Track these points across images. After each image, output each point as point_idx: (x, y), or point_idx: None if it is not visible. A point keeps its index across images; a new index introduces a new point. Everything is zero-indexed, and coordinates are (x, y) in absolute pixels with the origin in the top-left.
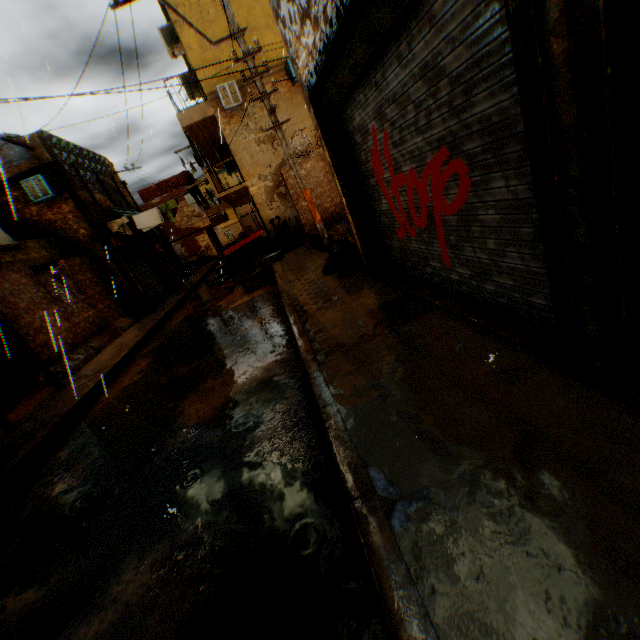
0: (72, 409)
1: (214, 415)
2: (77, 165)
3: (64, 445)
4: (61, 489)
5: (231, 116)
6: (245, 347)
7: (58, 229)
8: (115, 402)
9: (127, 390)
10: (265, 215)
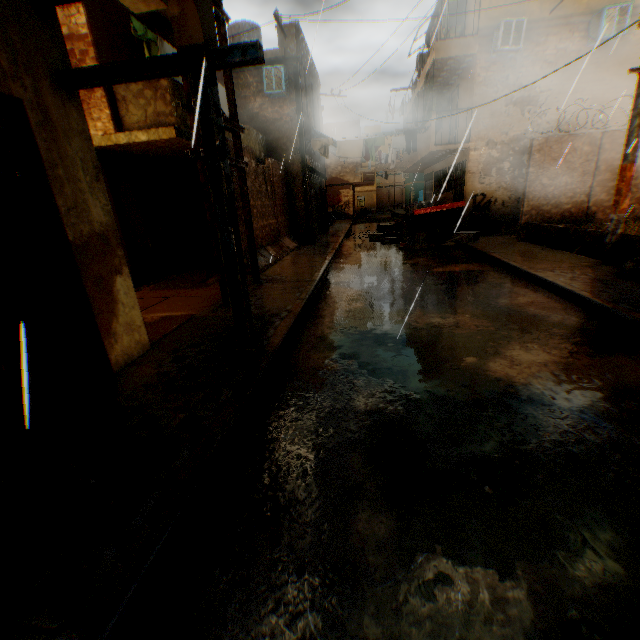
0: (300, 309)
1: (606, 409)
2: (305, 71)
3: (311, 347)
4: (367, 406)
5: (494, 62)
6: (540, 326)
7: (268, 129)
8: (349, 322)
9: (355, 314)
10: (471, 187)
